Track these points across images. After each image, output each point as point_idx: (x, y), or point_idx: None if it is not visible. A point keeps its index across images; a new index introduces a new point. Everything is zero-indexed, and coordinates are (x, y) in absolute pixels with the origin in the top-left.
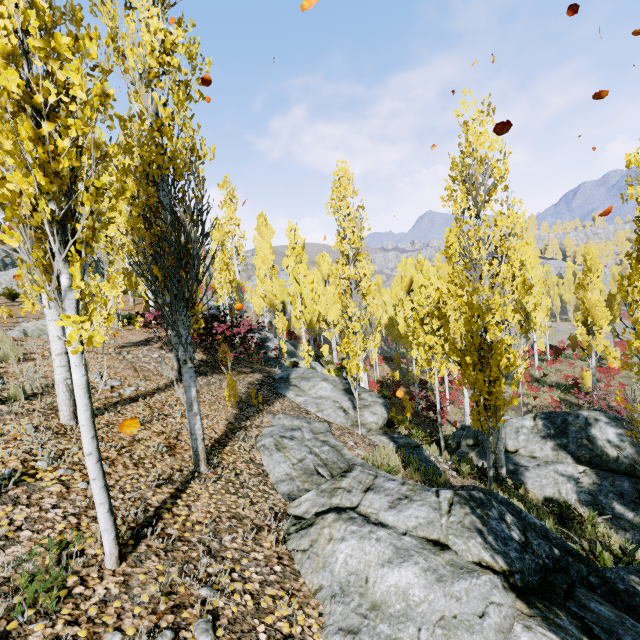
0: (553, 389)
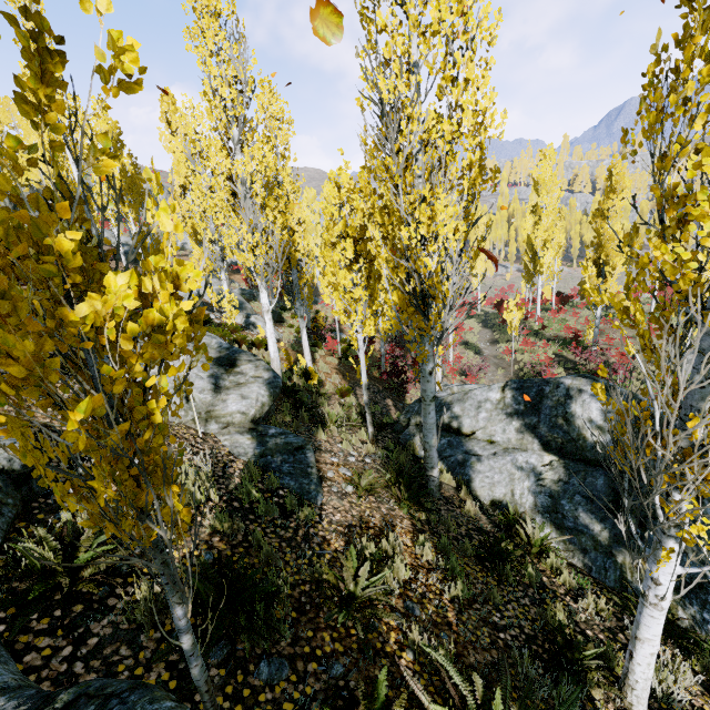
0: (550, 344)
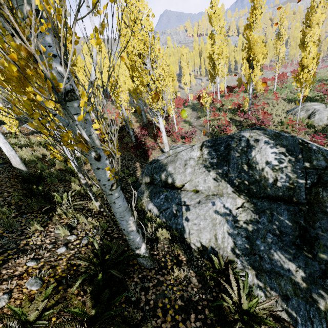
0: (226, 113)
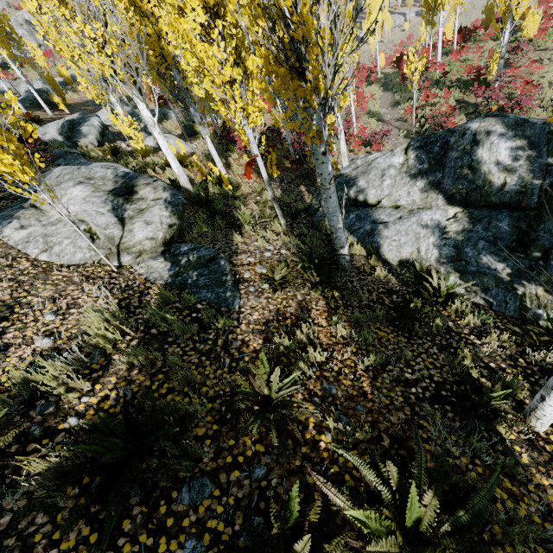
0: (451, 91)
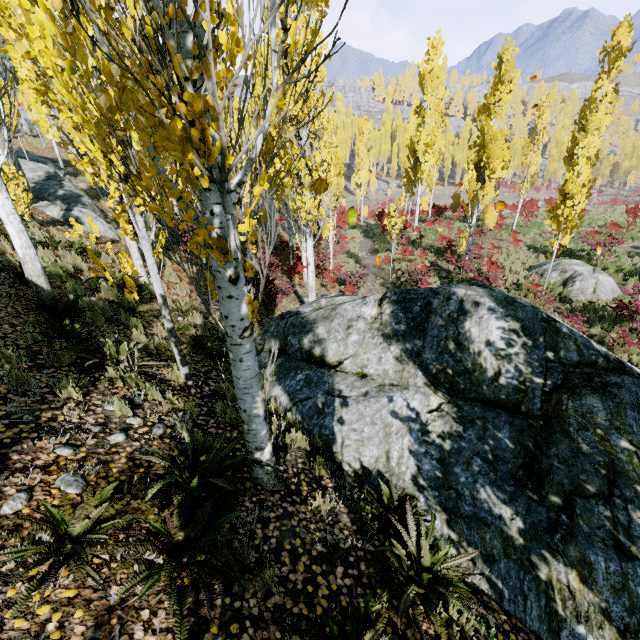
0: (426, 253)
